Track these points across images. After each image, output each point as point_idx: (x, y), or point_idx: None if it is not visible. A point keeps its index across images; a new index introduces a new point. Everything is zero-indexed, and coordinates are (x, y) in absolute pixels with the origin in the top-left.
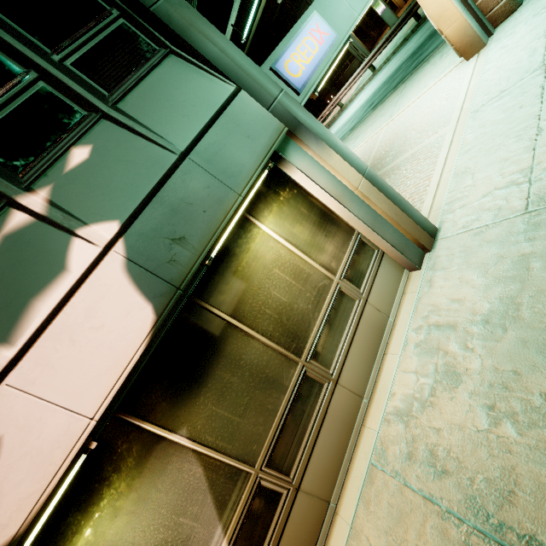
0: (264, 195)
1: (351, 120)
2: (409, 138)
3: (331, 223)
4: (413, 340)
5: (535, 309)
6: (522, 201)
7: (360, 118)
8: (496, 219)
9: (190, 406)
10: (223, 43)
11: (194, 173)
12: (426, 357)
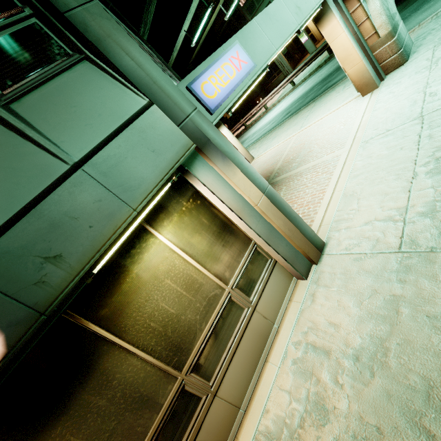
0: (166, 205)
1: (271, 122)
2: (312, 150)
3: (230, 234)
4: (291, 355)
5: (401, 360)
6: (397, 239)
7: (279, 121)
8: (374, 250)
9: (43, 440)
10: (142, 57)
11: (85, 185)
12: (300, 379)
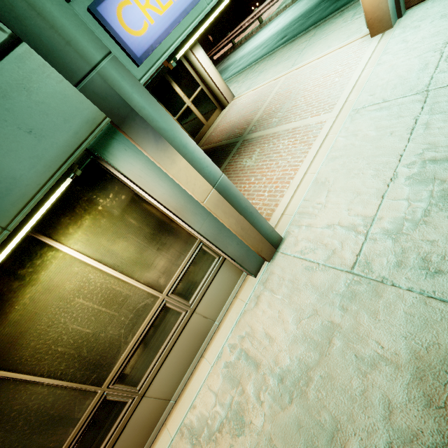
0: (70, 205)
1: (263, 45)
2: (297, 105)
3: (168, 234)
4: (225, 357)
5: (319, 394)
6: (353, 256)
7: (271, 47)
8: (327, 262)
9: None
10: None
11: None
12: (228, 384)
